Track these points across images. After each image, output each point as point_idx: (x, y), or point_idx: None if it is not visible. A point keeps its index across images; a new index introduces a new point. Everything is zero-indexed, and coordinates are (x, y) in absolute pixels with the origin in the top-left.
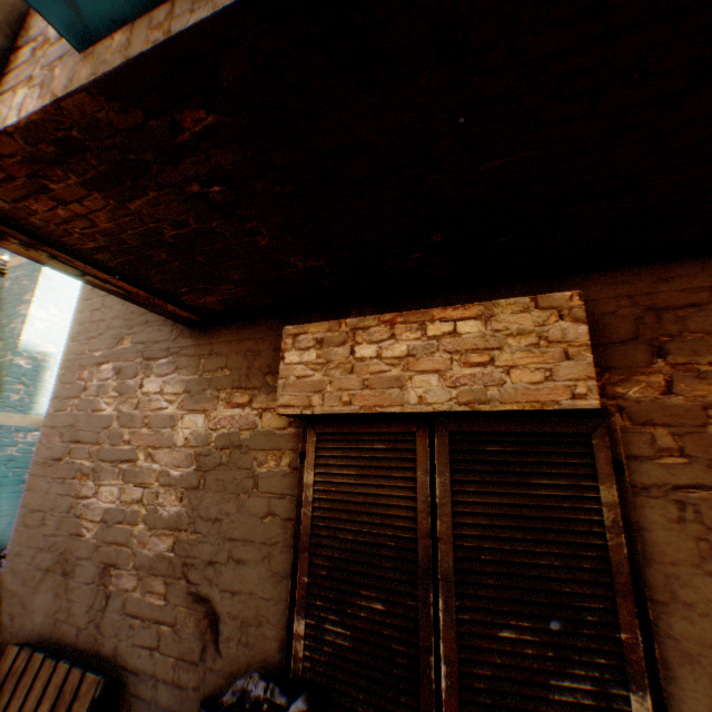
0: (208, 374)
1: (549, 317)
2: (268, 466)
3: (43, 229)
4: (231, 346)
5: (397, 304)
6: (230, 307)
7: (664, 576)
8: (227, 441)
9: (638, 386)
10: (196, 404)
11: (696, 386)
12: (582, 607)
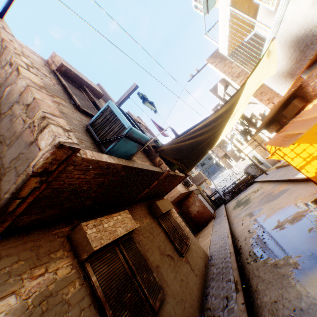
0: (6, 269)
1: (127, 214)
2: (71, 291)
3: (58, 177)
4: (19, 248)
5: (87, 218)
6: (29, 224)
7: (145, 256)
8: (42, 296)
9: None
10: (3, 292)
11: None
12: (146, 264)
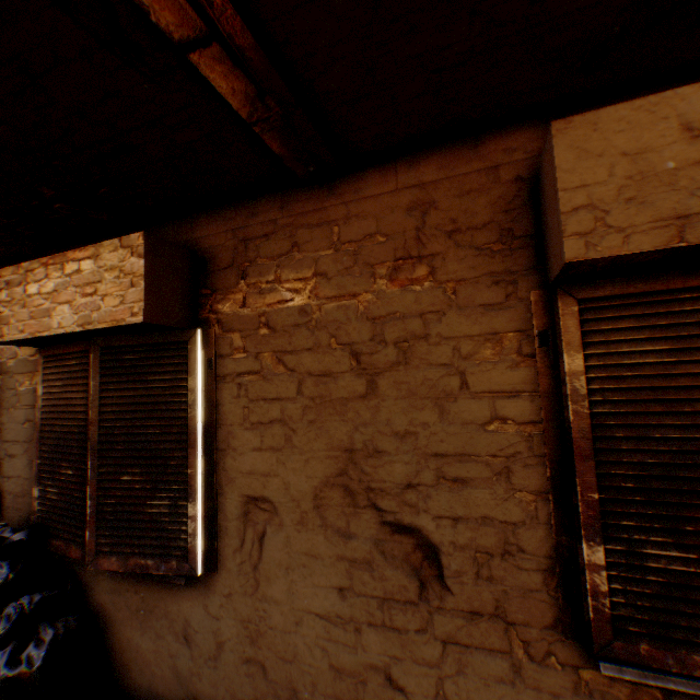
0: None
1: (127, 254)
2: (27, 386)
3: None
4: None
5: None
6: None
7: (227, 434)
8: (2, 369)
9: (230, 303)
10: None
11: (259, 300)
12: (170, 458)
